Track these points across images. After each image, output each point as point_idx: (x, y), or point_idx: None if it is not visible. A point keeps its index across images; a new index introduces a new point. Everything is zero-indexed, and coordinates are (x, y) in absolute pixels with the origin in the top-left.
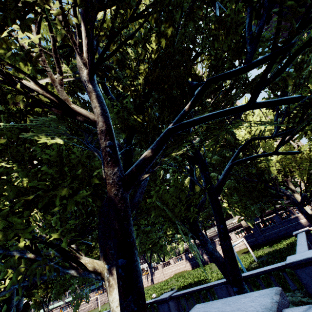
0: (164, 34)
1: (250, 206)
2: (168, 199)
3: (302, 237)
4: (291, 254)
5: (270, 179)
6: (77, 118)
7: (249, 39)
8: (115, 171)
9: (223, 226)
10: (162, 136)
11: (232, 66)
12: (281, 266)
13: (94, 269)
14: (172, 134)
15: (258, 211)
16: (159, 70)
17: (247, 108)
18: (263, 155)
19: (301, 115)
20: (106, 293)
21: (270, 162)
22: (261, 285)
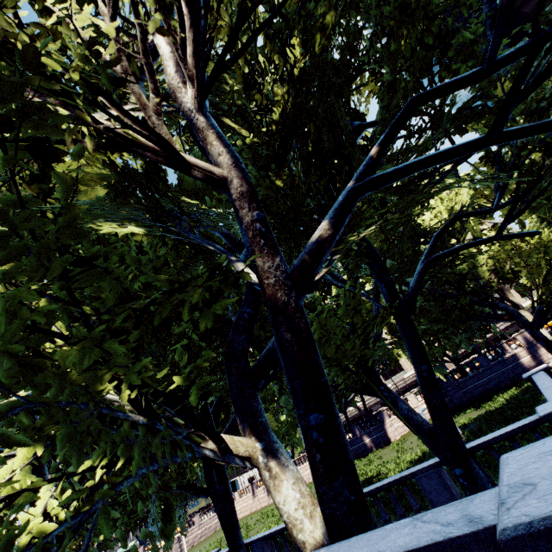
0: (323, 24)
1: (452, 337)
2: (335, 326)
3: (545, 378)
4: (521, 412)
5: (479, 288)
6: (192, 174)
7: (490, 19)
8: (276, 262)
9: (427, 367)
10: (343, 200)
11: (421, 89)
12: (531, 422)
13: (238, 452)
14: (359, 198)
15: (467, 344)
16: (303, 98)
17: (488, 143)
18: (479, 243)
19: (538, 169)
20: (194, 526)
21: (478, 260)
22: (497, 461)
